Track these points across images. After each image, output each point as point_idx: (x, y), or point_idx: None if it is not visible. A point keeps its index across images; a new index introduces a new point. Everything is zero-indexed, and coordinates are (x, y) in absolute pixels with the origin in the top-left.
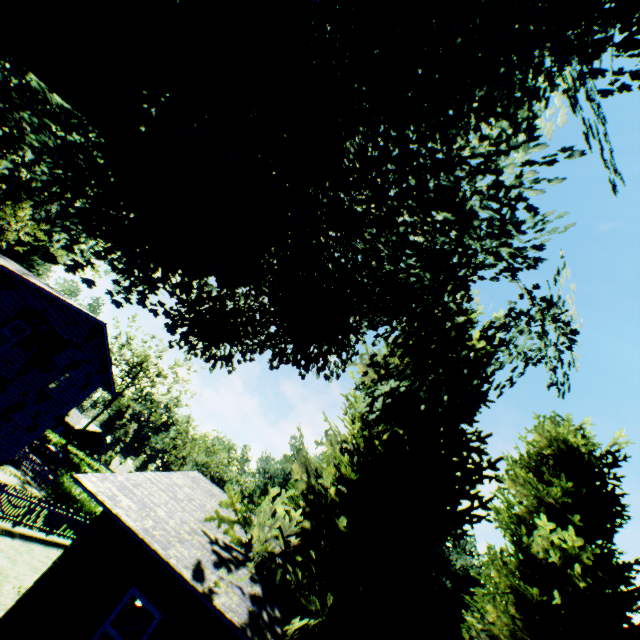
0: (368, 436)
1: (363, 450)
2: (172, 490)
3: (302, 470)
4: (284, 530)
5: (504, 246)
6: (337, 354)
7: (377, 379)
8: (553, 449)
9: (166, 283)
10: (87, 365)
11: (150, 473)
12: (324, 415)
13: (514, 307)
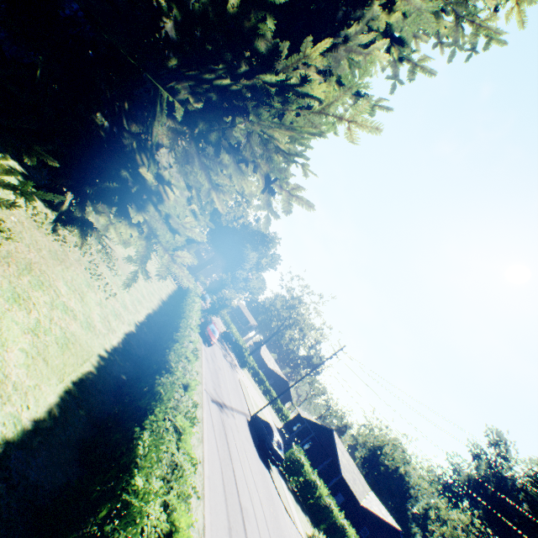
0: None
1: None
2: None
3: None
4: None
5: None
6: None
7: None
8: None
9: None
10: None
11: None
12: None
13: None
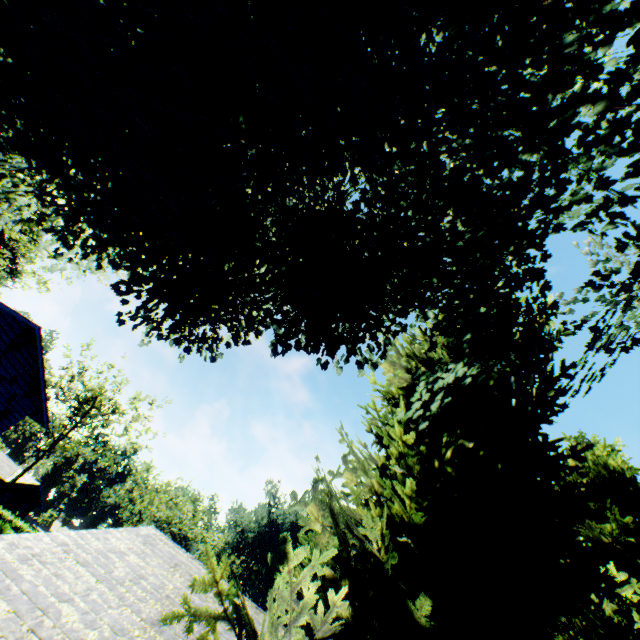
0: (425, 453)
1: (418, 476)
2: (104, 562)
3: (324, 514)
4: (314, 631)
5: (627, 153)
6: (370, 334)
7: (411, 380)
8: (591, 476)
9: (124, 264)
10: (9, 384)
11: (67, 532)
12: (340, 433)
13: (603, 268)
